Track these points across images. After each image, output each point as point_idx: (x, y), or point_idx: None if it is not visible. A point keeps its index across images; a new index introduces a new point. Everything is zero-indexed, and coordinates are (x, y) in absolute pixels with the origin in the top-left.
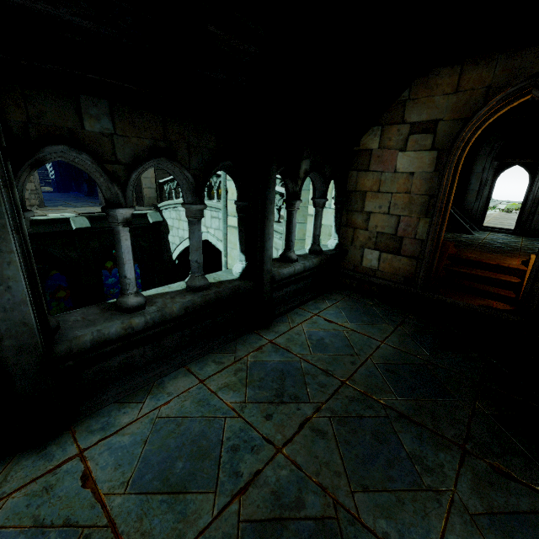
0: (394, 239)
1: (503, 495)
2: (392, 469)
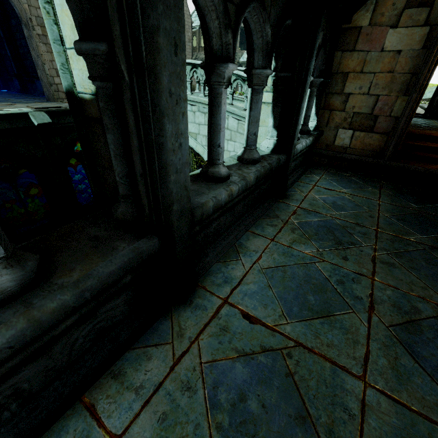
0: (369, 118)
1: None
2: None
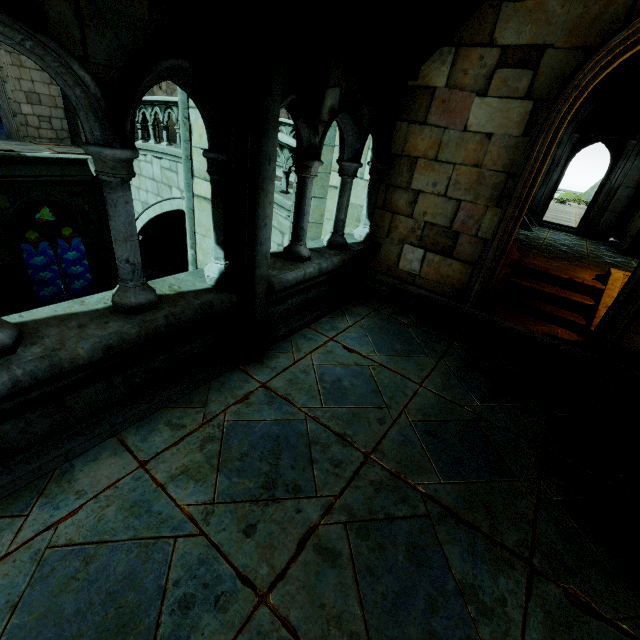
0: (447, 235)
1: None
2: (435, 617)
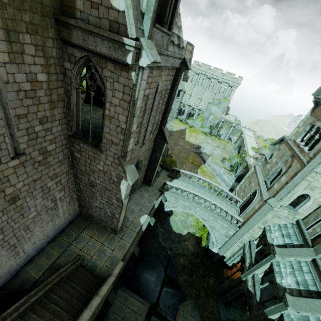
0: None
1: None
2: None
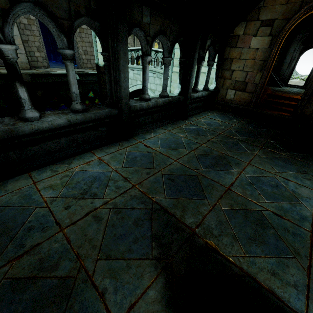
0: (243, 84)
1: (271, 154)
2: (238, 149)
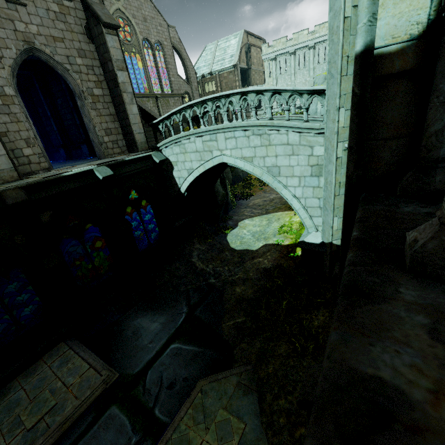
0: None
1: None
2: None
